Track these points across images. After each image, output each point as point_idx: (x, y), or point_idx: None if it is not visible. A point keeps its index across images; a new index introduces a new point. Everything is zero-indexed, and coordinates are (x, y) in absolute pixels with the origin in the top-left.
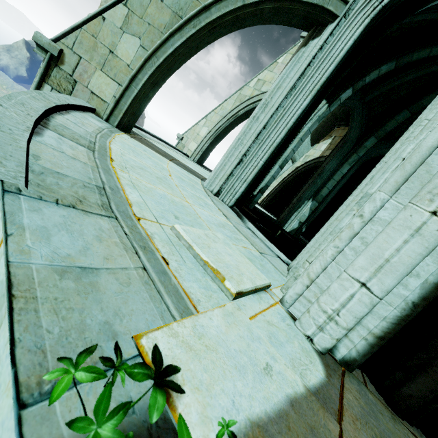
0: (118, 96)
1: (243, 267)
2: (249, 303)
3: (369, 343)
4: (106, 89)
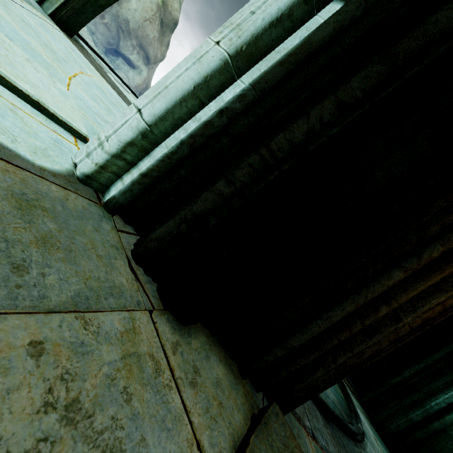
0: None
1: (53, 99)
2: (5, 92)
3: (132, 181)
4: None
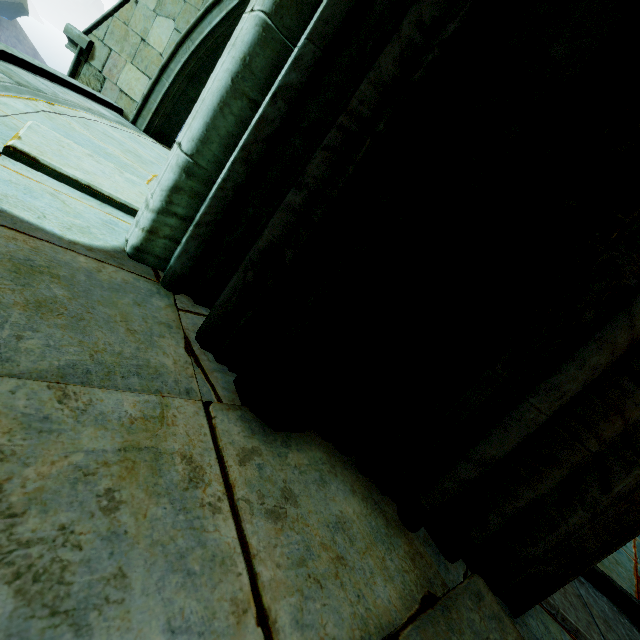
0: (147, 91)
1: (112, 184)
2: (50, 181)
3: (186, 238)
4: (136, 85)
